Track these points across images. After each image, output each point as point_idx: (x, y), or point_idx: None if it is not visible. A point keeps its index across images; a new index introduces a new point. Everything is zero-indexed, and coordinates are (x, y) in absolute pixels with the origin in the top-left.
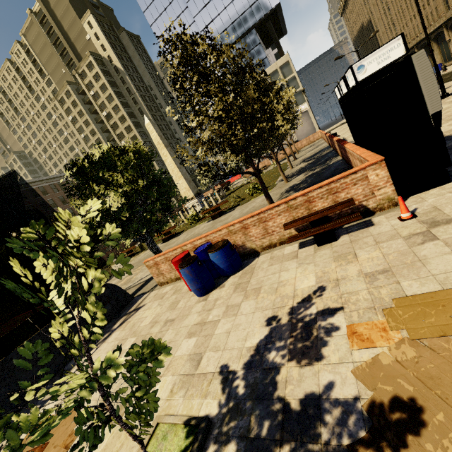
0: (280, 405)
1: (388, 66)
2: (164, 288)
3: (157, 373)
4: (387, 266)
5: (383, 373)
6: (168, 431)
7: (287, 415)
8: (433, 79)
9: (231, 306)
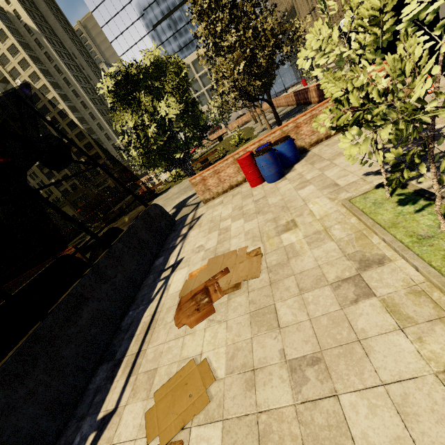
0: (442, 154)
1: None
2: (214, 201)
3: None
4: None
5: None
6: (364, 196)
7: None
8: None
9: (323, 167)
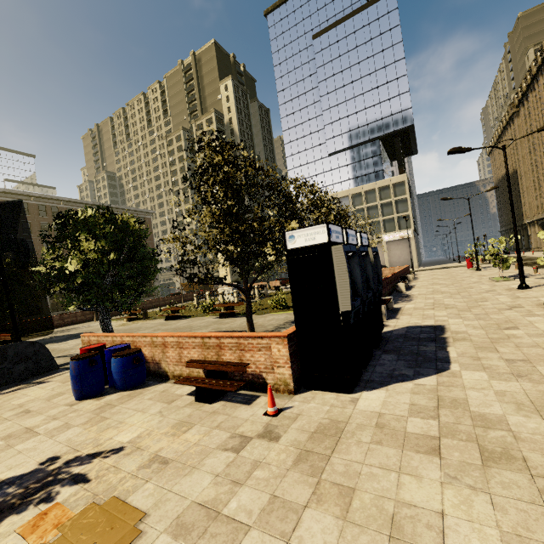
0: None
1: (313, 246)
2: None
3: None
4: (175, 457)
5: None
6: None
7: None
8: (347, 277)
9: (67, 424)
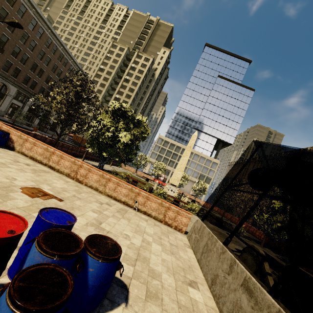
0: None
1: None
2: None
3: None
4: None
5: None
6: None
7: None
8: None
9: None
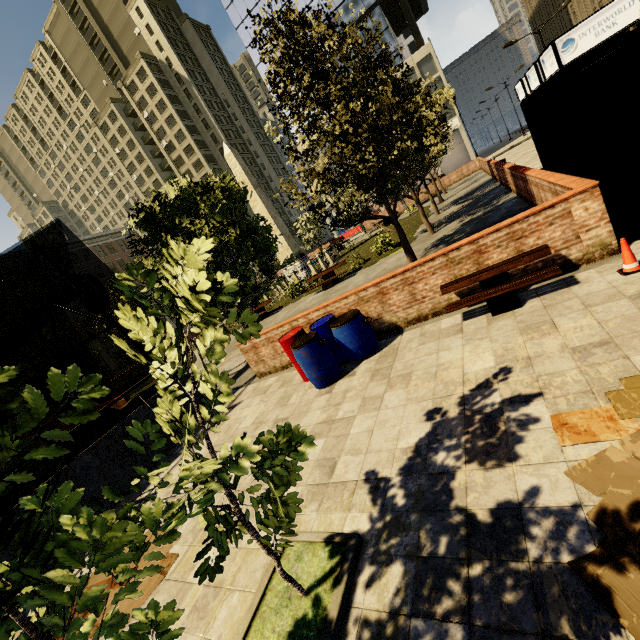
0: (460, 517)
1: (612, 38)
2: (266, 380)
3: (299, 468)
4: (606, 337)
5: (615, 474)
6: (303, 550)
7: (473, 529)
8: None
9: (369, 398)
